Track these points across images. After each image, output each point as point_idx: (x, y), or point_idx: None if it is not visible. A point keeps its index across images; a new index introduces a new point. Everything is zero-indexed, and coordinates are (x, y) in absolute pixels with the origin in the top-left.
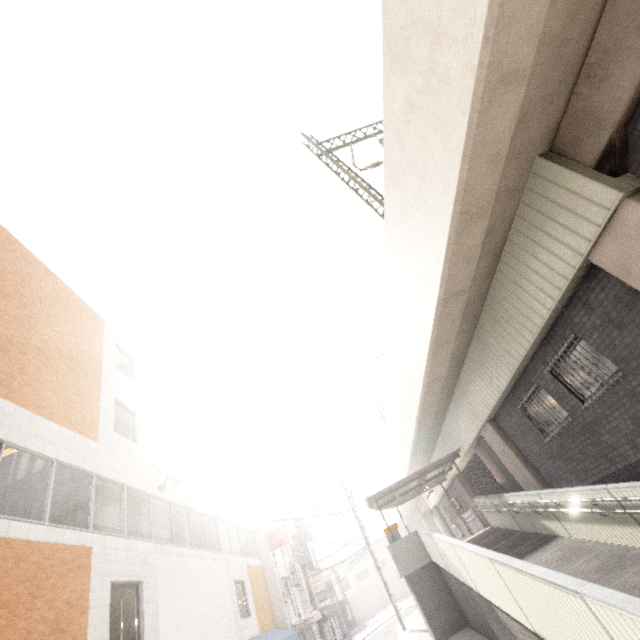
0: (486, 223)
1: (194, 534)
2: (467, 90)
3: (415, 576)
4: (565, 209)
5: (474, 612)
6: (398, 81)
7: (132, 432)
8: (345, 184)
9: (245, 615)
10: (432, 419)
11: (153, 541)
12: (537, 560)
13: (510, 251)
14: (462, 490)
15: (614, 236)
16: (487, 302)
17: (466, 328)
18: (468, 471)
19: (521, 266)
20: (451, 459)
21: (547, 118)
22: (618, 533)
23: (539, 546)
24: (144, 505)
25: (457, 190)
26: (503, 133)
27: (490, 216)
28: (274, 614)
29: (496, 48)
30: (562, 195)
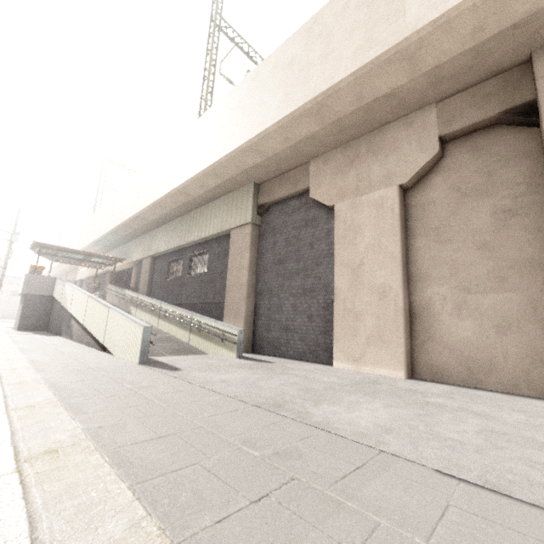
0: (220, 183)
1: None
2: (246, 138)
3: (33, 297)
4: (241, 208)
5: (58, 323)
6: (246, 90)
7: None
8: (204, 68)
9: None
10: (125, 234)
11: None
12: None
13: (221, 201)
14: (108, 280)
15: (240, 231)
16: (198, 210)
17: (180, 211)
18: (121, 273)
19: (218, 210)
20: (116, 261)
21: (265, 175)
22: (151, 319)
23: None
24: None
25: (217, 161)
26: (247, 164)
27: (223, 182)
28: None
29: (260, 141)
30: (245, 203)
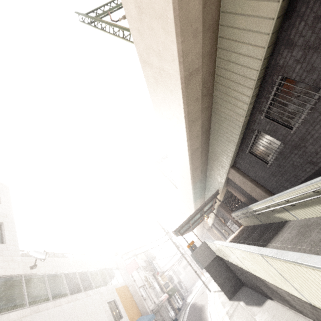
0: None
1: (70, 286)
2: None
3: (209, 266)
4: None
5: (247, 279)
6: None
7: (0, 237)
8: (107, 32)
9: (119, 318)
10: (200, 177)
11: (27, 307)
12: (281, 240)
13: (224, 23)
14: (224, 212)
15: None
16: (215, 81)
17: (206, 106)
18: (225, 201)
19: (234, 32)
20: (215, 196)
21: None
22: None
23: (278, 230)
24: (17, 284)
25: None
26: None
27: None
28: (139, 308)
29: None
30: None
